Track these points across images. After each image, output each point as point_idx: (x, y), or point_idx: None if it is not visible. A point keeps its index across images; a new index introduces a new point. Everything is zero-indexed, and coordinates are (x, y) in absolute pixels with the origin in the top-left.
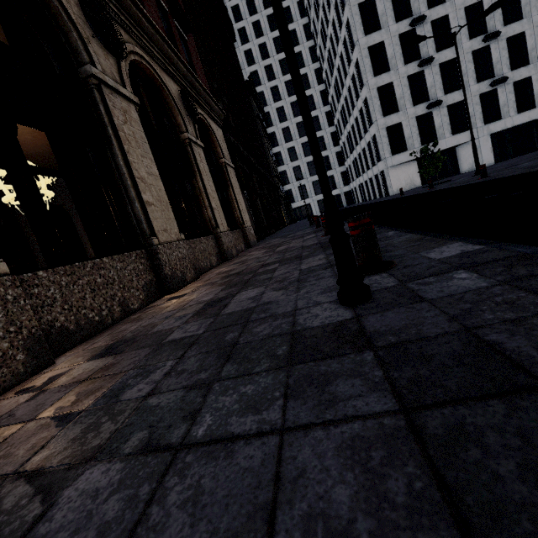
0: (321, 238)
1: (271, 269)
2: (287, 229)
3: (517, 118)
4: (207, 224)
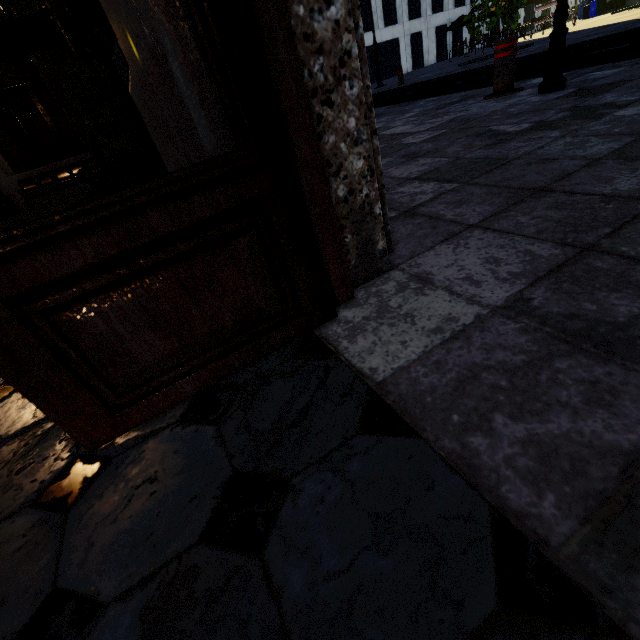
0: None
1: None
2: None
3: (384, 32)
4: None
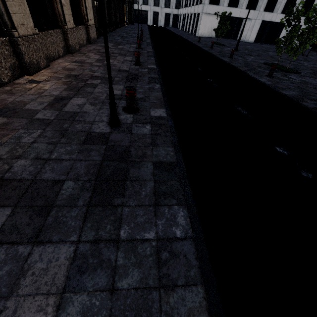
0: (132, 66)
1: (94, 84)
2: (123, 31)
3: (279, 16)
4: (56, 17)
